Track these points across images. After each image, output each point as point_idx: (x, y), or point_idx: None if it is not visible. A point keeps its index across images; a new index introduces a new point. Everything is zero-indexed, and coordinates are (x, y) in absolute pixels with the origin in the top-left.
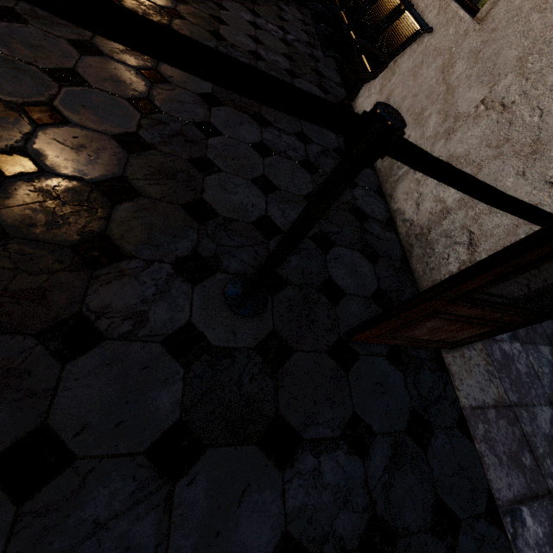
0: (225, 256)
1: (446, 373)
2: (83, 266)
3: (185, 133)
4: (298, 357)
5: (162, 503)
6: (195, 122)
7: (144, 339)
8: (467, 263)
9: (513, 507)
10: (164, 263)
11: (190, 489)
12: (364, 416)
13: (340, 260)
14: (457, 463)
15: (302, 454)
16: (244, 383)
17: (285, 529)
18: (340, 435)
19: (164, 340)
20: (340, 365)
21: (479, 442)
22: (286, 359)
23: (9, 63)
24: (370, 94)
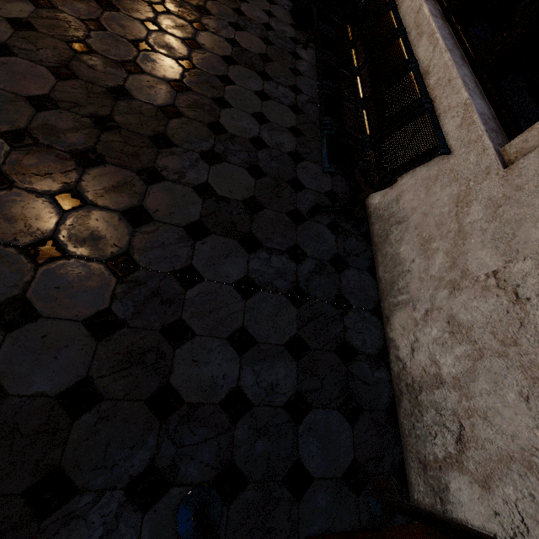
0: (184, 460)
1: None
2: (32, 517)
3: (162, 291)
4: None
5: None
6: (175, 270)
7: None
8: (453, 458)
9: None
10: (117, 489)
11: None
12: None
13: (314, 430)
14: None
15: None
16: None
17: None
18: None
19: None
20: None
21: None
22: None
23: None
24: None
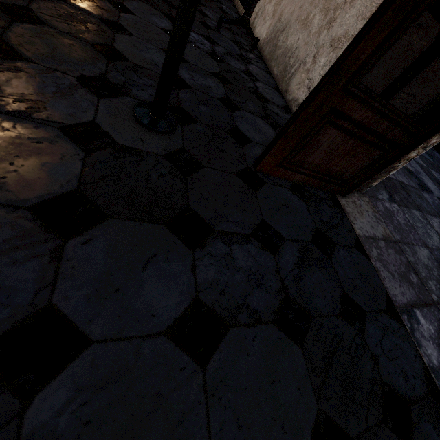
0: (135, 88)
1: (342, 211)
2: None
3: (97, 2)
4: (208, 171)
5: (47, 254)
6: None
7: (39, 121)
8: None
9: (408, 309)
10: (68, 75)
11: (85, 248)
12: (273, 225)
13: (246, 119)
14: (358, 271)
15: (213, 241)
16: (152, 177)
17: (196, 296)
18: (251, 233)
19: (63, 128)
20: (249, 185)
21: (375, 261)
22: (196, 170)
23: None
24: (265, 21)
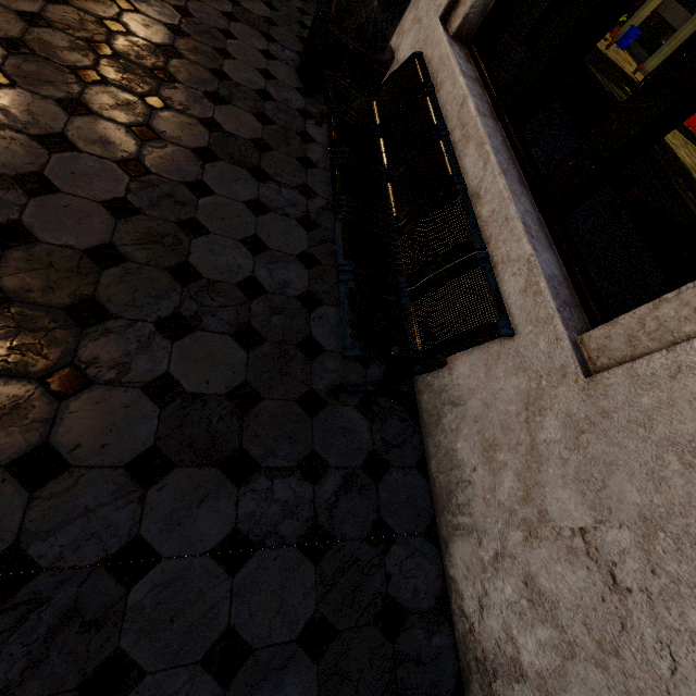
0: None
1: None
2: None
3: (82, 605)
4: None
5: None
6: (109, 555)
7: None
8: None
9: None
10: None
11: None
12: None
13: None
14: None
15: None
16: None
17: None
18: None
19: None
20: None
21: None
22: None
23: None
24: None
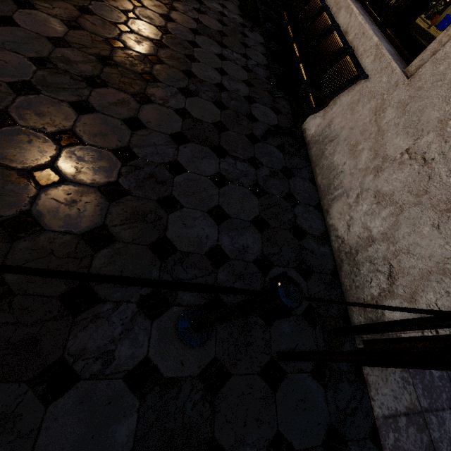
0: None
1: (363, 384)
2: (67, 314)
3: (156, 175)
4: (234, 380)
5: None
6: (165, 162)
7: (110, 376)
8: (386, 291)
9: None
10: (130, 302)
11: None
12: (286, 434)
13: None
14: None
15: None
16: (187, 410)
17: None
18: None
19: (125, 376)
20: (270, 384)
21: None
22: (223, 384)
23: (24, 133)
24: (315, 116)
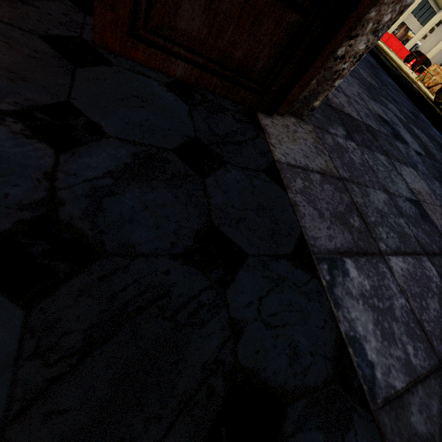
0: None
1: (259, 129)
2: None
3: None
4: None
5: None
6: None
7: None
8: None
9: (333, 257)
10: None
11: None
12: (89, 113)
13: None
14: (256, 201)
15: None
16: None
17: None
18: (14, 111)
19: None
20: (65, 56)
21: (295, 193)
22: None
23: None
24: None
